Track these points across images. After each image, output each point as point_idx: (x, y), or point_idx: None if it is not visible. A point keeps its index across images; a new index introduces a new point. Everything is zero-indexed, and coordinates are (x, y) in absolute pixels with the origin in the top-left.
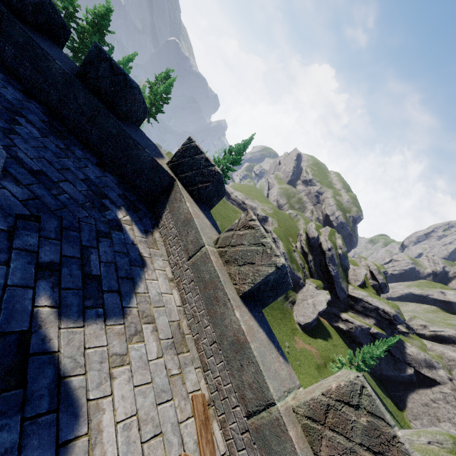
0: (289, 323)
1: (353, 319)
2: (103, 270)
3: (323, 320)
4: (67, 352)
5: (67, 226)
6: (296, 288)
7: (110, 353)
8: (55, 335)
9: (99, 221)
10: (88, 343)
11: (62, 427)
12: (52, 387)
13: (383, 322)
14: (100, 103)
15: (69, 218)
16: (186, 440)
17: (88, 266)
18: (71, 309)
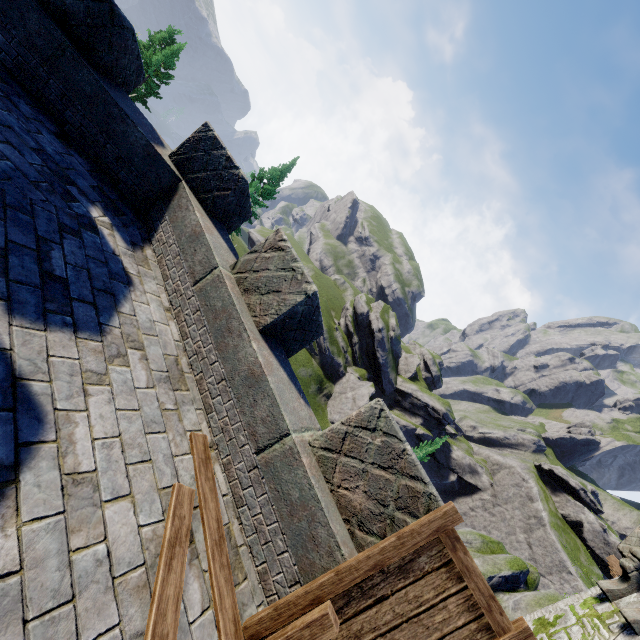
0: (321, 422)
1: (398, 418)
2: (71, 274)
3: None
4: (23, 353)
5: (13, 205)
6: (333, 378)
7: (83, 370)
8: (5, 331)
9: (62, 212)
10: (52, 352)
11: (21, 428)
12: (4, 386)
13: (431, 422)
14: (66, 39)
15: (15, 195)
16: (181, 474)
17: (48, 264)
18: (26, 308)
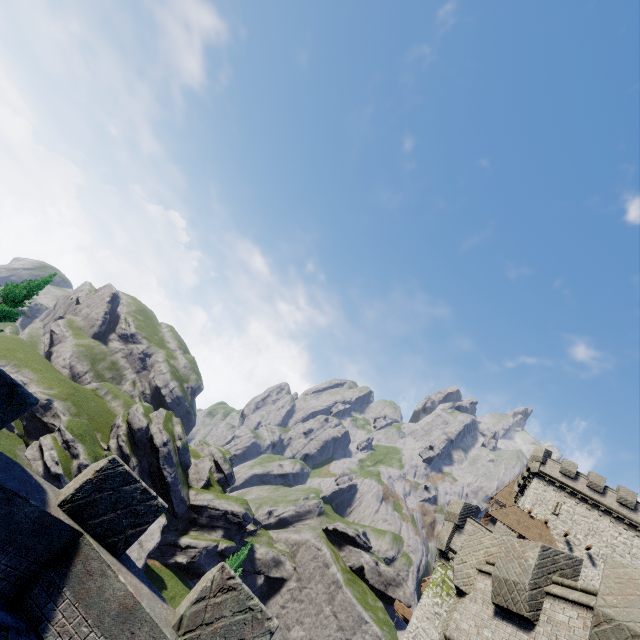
0: None
1: (196, 541)
2: None
3: (154, 563)
4: None
5: None
6: None
7: None
8: None
9: None
10: None
11: None
12: None
13: (233, 529)
14: None
15: None
16: None
17: None
18: None
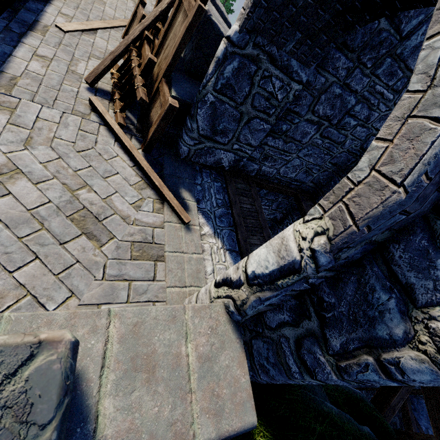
0: None
1: None
2: None
3: None
4: None
5: None
6: None
7: None
8: None
9: None
10: None
11: None
12: None
13: None
14: None
15: None
16: None
17: None
18: None
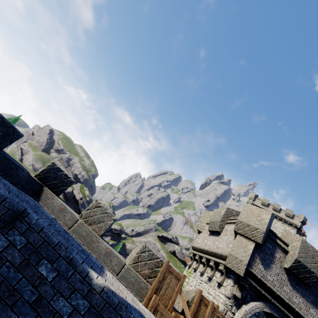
0: None
1: None
2: None
3: None
4: None
5: None
6: None
7: None
8: None
9: None
10: None
11: None
12: None
13: (115, 236)
14: None
15: None
16: None
17: None
18: None
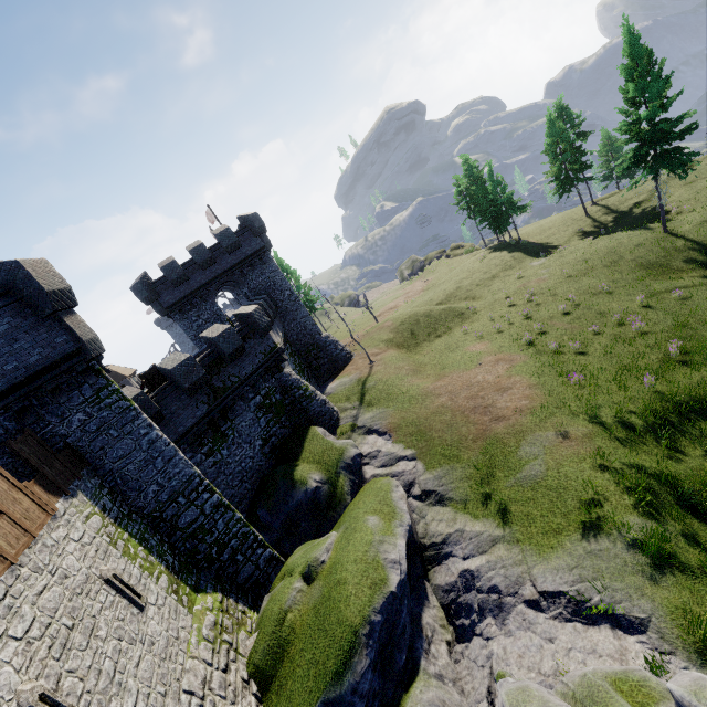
0: None
1: None
2: None
3: None
4: None
5: None
6: None
7: None
8: None
9: None
10: None
11: None
12: None
13: None
14: None
15: None
16: None
17: None
18: None
